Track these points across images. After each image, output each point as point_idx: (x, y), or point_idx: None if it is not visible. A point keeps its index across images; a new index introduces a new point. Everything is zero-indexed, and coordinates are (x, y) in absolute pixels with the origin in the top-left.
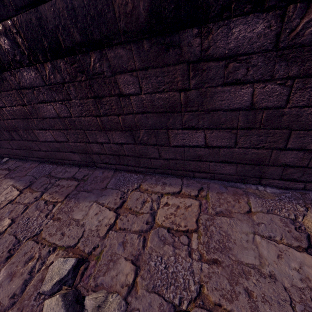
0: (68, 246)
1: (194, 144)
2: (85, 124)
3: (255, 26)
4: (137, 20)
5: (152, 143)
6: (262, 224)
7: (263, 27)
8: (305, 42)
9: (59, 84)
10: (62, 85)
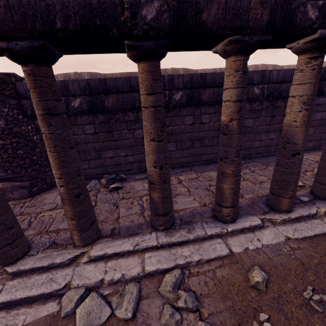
0: (305, 171)
1: None
2: (259, 130)
3: (324, 98)
4: None
5: None
6: None
7: (325, 98)
8: None
9: (258, 110)
10: (259, 110)
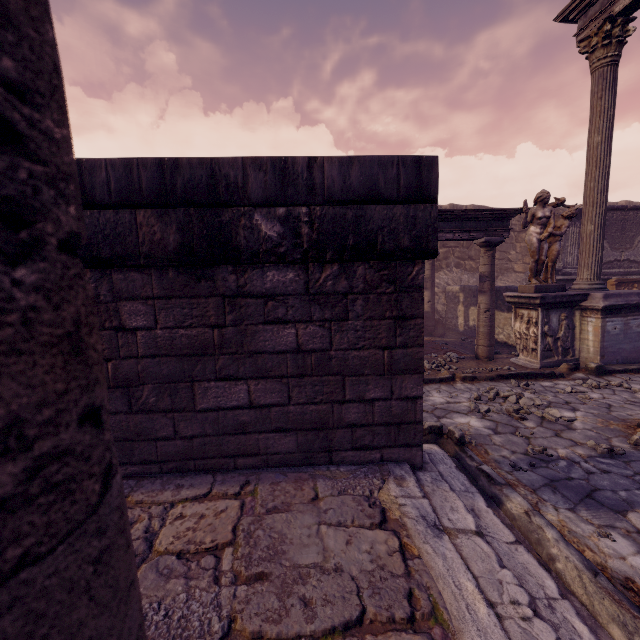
0: None
1: (234, 403)
2: None
3: (287, 273)
4: (165, 248)
5: (165, 408)
6: (330, 509)
7: (293, 275)
8: (330, 292)
9: None
10: None
